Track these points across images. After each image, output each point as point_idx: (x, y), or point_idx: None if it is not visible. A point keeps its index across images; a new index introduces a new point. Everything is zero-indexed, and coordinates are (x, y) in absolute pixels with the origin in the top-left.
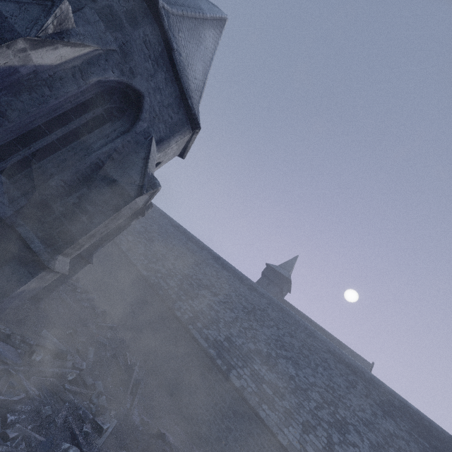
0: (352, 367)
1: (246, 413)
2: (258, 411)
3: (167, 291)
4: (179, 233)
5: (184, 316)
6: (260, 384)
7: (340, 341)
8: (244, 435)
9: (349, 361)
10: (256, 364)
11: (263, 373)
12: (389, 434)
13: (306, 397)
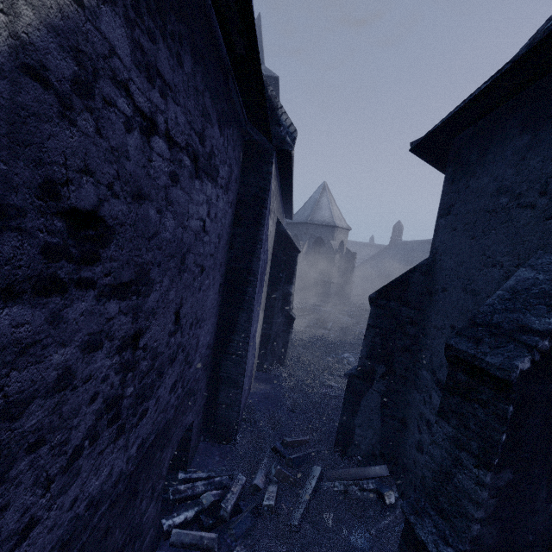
0: None
1: None
2: None
3: None
4: None
5: None
6: None
7: None
8: None
9: None
10: None
11: None
12: None
13: None
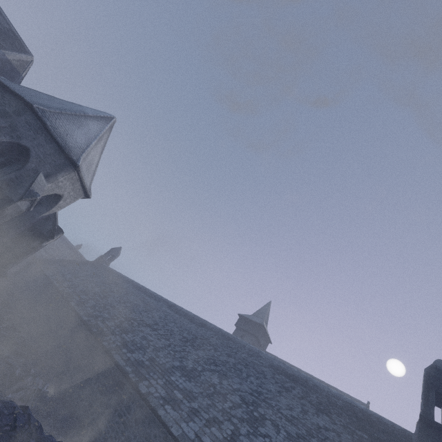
0: (295, 377)
1: (148, 417)
2: (158, 410)
3: (102, 329)
4: (139, 292)
5: (111, 345)
6: (171, 390)
7: (327, 384)
8: (142, 440)
9: (293, 372)
10: (174, 376)
11: (179, 382)
12: (317, 427)
13: (222, 400)
